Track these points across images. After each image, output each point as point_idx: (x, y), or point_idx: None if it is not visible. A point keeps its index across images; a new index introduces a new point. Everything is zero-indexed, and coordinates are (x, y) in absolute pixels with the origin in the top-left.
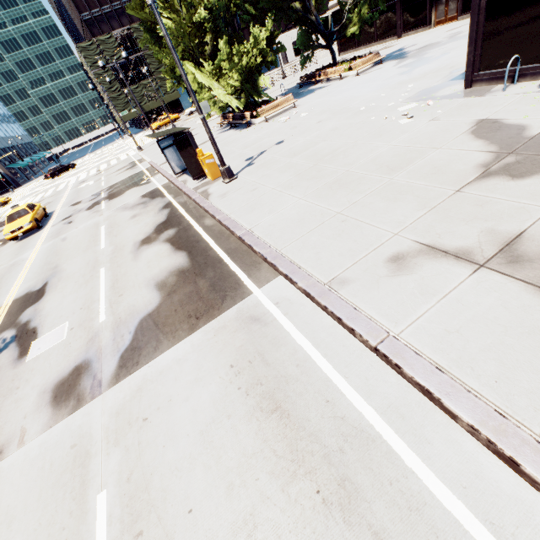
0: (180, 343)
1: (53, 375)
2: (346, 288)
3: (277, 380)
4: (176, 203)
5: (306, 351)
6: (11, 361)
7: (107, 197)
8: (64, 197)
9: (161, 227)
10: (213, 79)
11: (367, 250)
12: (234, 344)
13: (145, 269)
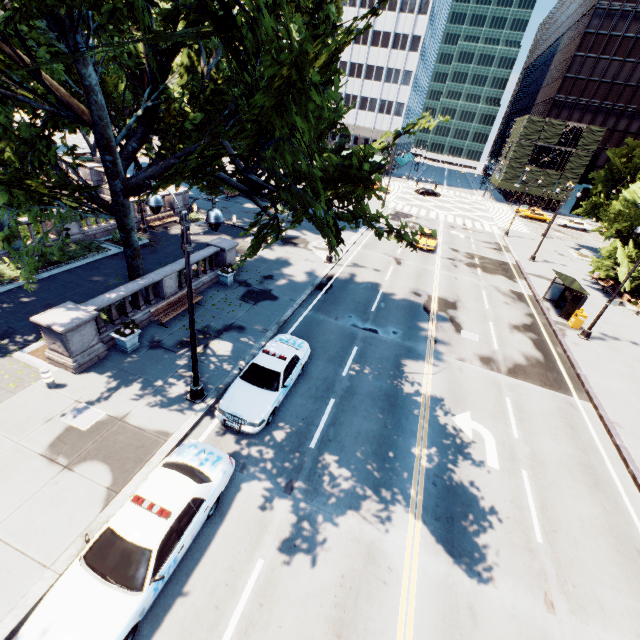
0: (536, 386)
1: (477, 351)
2: (619, 428)
3: (574, 423)
4: (538, 320)
5: (589, 427)
6: (453, 330)
7: (481, 266)
8: (440, 232)
9: (527, 327)
10: (627, 259)
11: (639, 428)
12: (560, 404)
13: (517, 343)
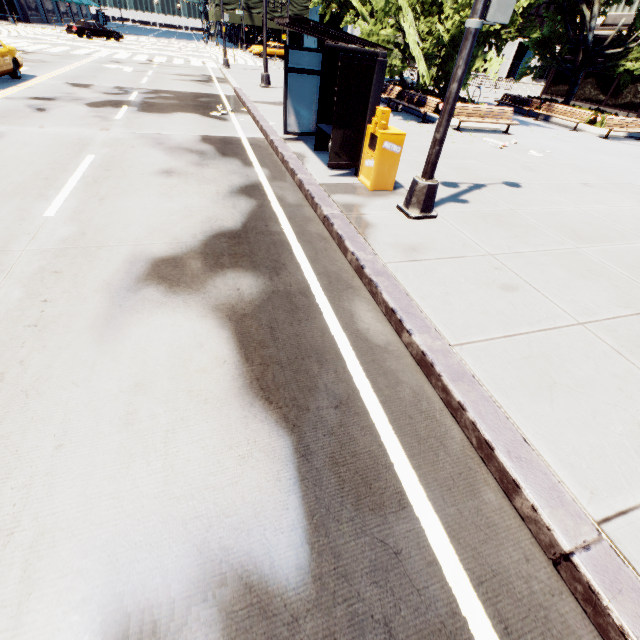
0: None
1: None
2: None
3: None
4: (274, 197)
5: None
6: None
7: (138, 102)
8: (72, 65)
9: (223, 246)
10: (414, 10)
11: None
12: None
13: (109, 427)
